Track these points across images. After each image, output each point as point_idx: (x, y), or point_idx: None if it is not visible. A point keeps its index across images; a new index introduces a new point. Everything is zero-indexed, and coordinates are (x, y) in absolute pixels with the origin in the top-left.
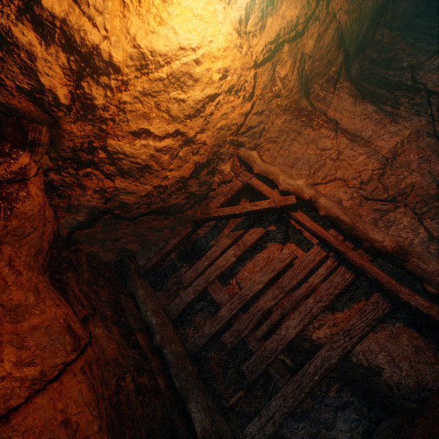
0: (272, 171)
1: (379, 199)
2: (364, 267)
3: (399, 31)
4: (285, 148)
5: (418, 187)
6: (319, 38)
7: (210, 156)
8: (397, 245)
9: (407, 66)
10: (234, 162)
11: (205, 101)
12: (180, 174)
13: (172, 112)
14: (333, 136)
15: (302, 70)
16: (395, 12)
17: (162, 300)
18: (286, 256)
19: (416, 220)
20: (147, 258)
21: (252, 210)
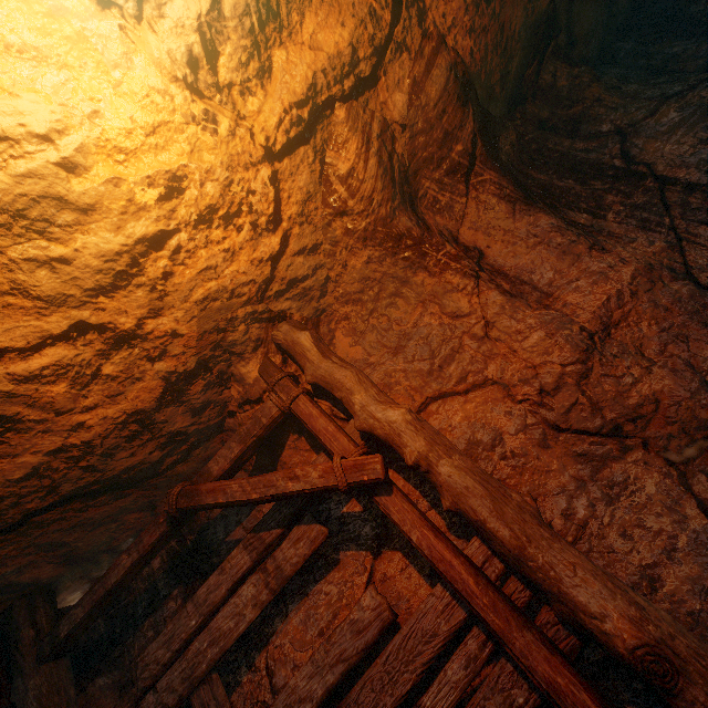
0: (339, 382)
1: (585, 429)
2: (559, 697)
3: (587, 64)
4: (381, 312)
5: (670, 403)
6: (416, 88)
7: (206, 351)
8: (643, 645)
9: (611, 130)
10: (267, 356)
11: (136, 250)
12: (125, 408)
13: (38, 289)
14: (470, 288)
15: (391, 155)
16: (574, 28)
17: (106, 705)
18: (369, 615)
19: (675, 479)
20: (95, 579)
21: (287, 493)
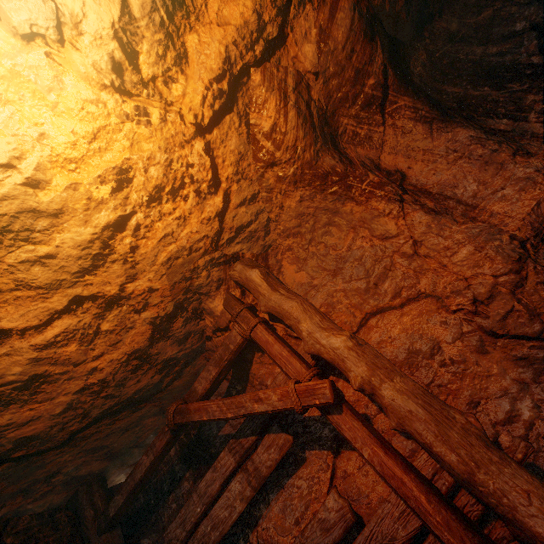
0: (287, 312)
1: (523, 334)
2: None
3: None
4: (318, 241)
5: None
6: (323, 35)
7: (179, 296)
8: None
9: (525, 27)
10: (228, 292)
11: (104, 236)
12: (125, 351)
13: (37, 281)
14: (396, 211)
15: (308, 103)
16: None
17: None
18: (334, 516)
19: None
20: (132, 465)
21: (254, 413)
